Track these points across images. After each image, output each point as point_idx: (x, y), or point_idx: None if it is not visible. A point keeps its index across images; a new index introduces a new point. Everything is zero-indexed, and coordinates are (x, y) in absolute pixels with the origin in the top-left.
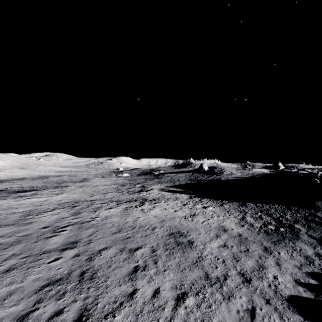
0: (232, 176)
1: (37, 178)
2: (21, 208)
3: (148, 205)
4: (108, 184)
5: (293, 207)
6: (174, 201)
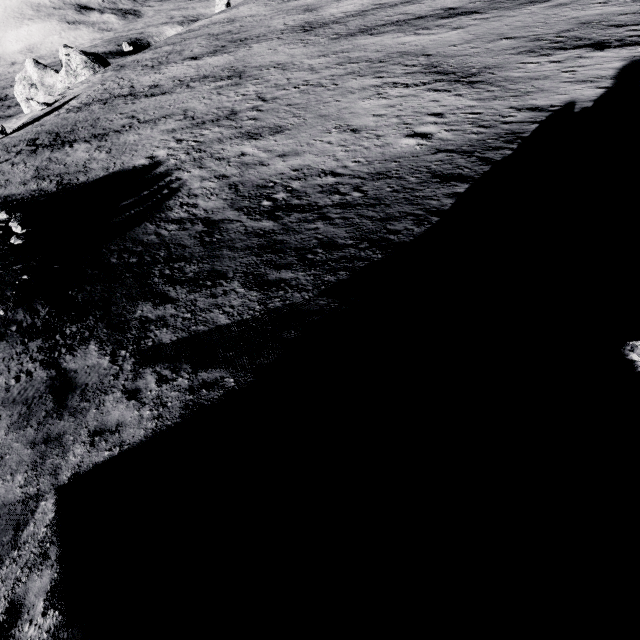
0: None
1: None
2: (365, 51)
3: (417, 89)
4: None
5: (377, 249)
6: (470, 100)
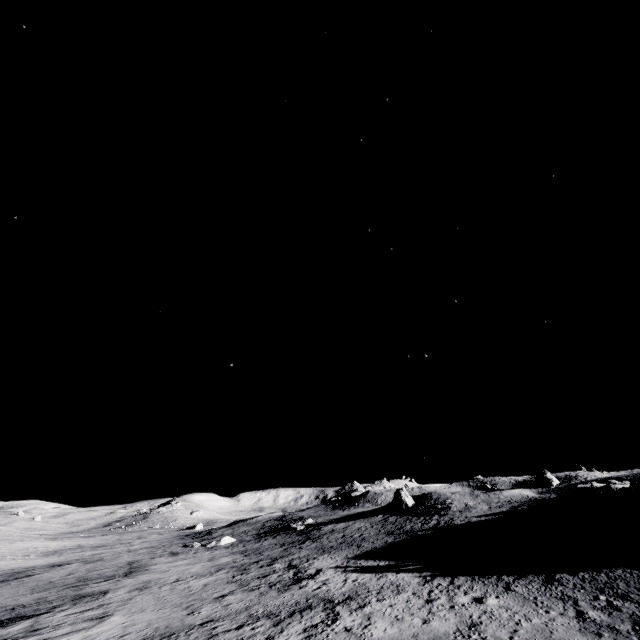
0: (474, 514)
1: (4, 581)
2: None
3: (348, 614)
4: (205, 573)
5: None
6: (398, 595)
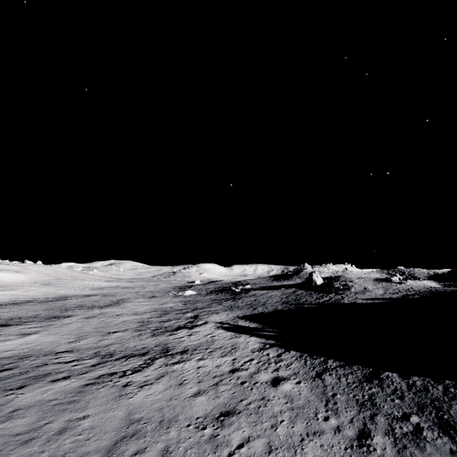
0: (365, 297)
1: (48, 301)
2: None
3: (155, 368)
4: (140, 312)
5: None
6: (220, 357)
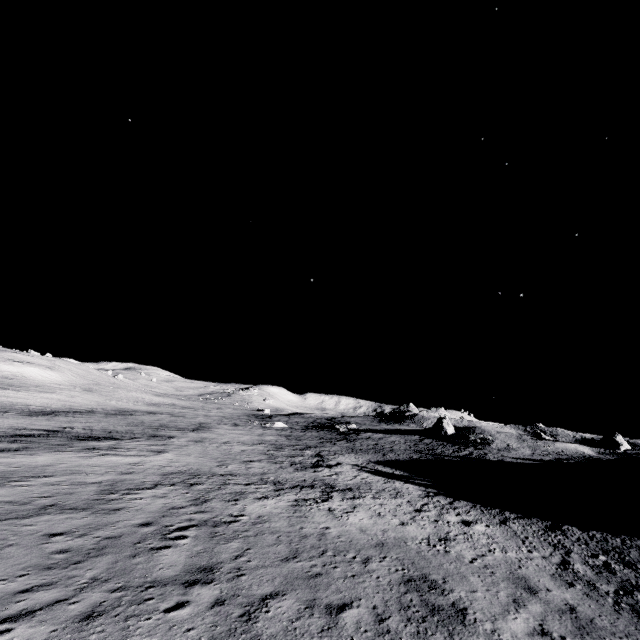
0: (512, 455)
1: (115, 414)
2: (95, 473)
3: (339, 499)
4: (249, 443)
5: None
6: (393, 498)
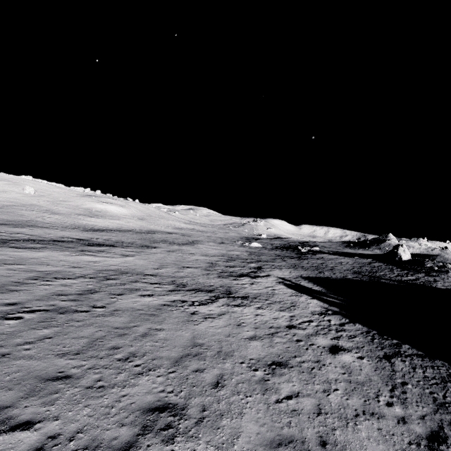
0: None
1: (142, 233)
2: (53, 265)
3: (218, 305)
4: (210, 255)
5: None
6: (279, 311)
